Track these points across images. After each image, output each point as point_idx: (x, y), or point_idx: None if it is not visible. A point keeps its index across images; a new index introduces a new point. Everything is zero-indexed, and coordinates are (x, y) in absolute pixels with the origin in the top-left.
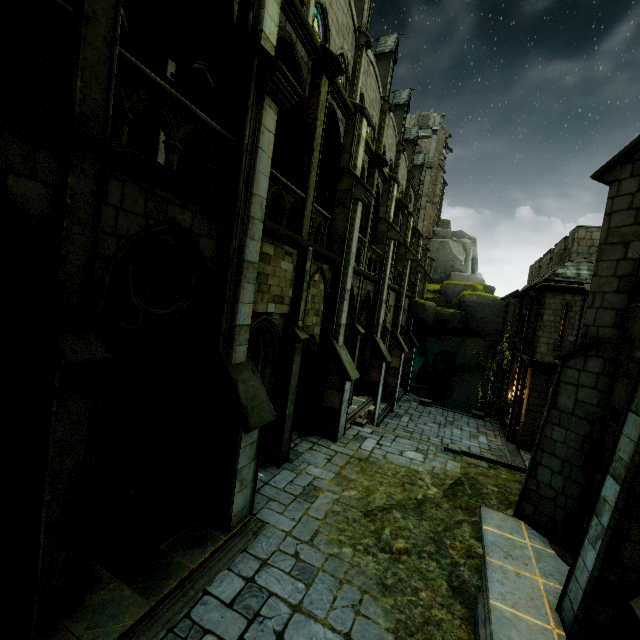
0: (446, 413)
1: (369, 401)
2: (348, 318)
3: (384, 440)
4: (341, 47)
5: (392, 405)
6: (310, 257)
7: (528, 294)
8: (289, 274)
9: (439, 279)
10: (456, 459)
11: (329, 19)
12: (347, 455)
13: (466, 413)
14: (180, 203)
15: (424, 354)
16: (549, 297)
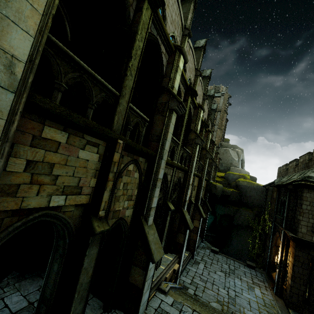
0: (229, 261)
1: (175, 259)
2: (162, 197)
3: None
4: (173, 32)
5: (193, 253)
6: (120, 149)
7: (287, 187)
8: (92, 164)
9: (223, 170)
10: None
11: (166, 13)
12: None
13: (242, 262)
14: None
15: (214, 214)
16: (306, 192)
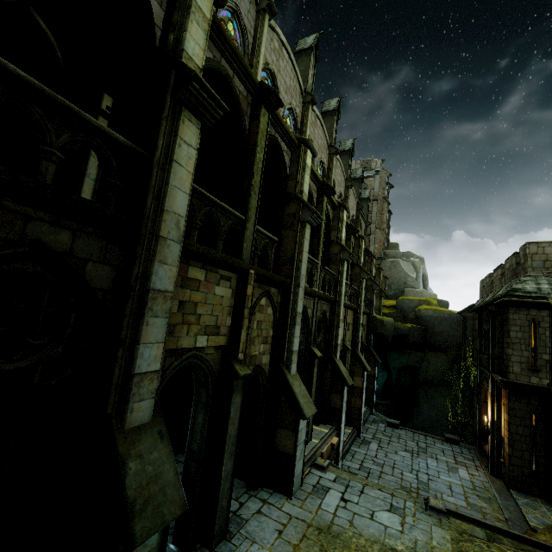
0: (417, 437)
1: (332, 431)
2: (303, 341)
3: (350, 492)
4: (289, 103)
5: (358, 429)
6: (252, 281)
7: (488, 309)
8: (226, 300)
9: (394, 295)
10: (442, 524)
11: (278, 81)
12: (303, 522)
13: (438, 436)
14: (52, 220)
15: (387, 368)
16: (512, 312)
